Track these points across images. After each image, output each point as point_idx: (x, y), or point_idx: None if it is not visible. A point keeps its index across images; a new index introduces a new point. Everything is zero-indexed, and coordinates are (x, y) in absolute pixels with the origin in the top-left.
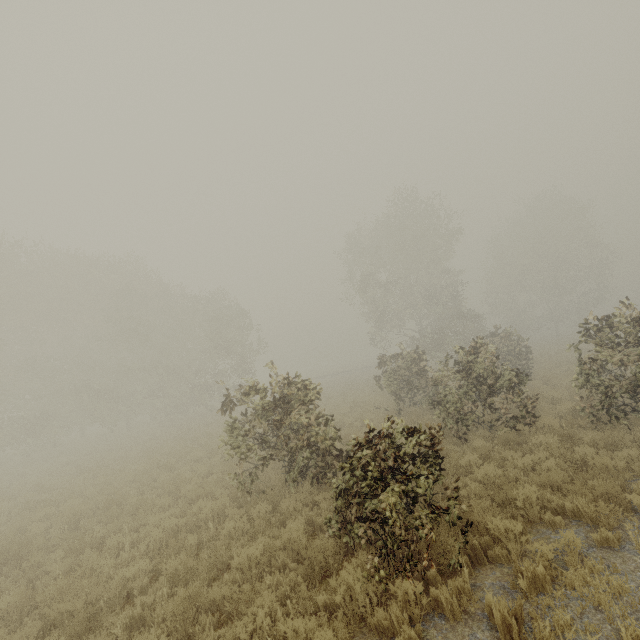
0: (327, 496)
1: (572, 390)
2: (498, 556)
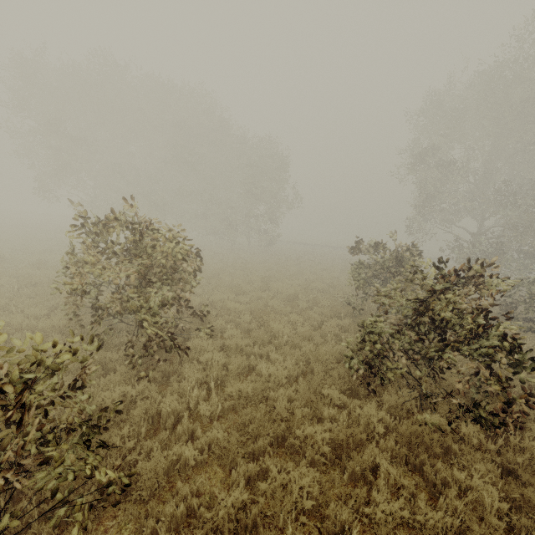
0: (126, 372)
1: None
2: None
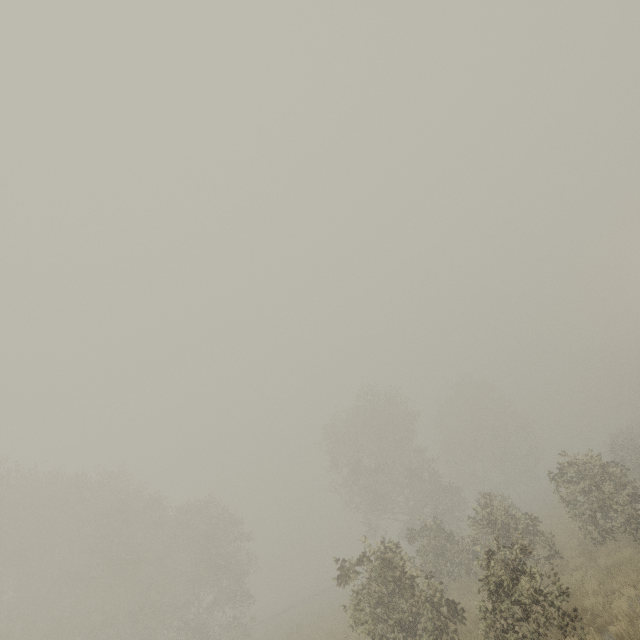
0: None
1: (568, 532)
2: (601, 625)
